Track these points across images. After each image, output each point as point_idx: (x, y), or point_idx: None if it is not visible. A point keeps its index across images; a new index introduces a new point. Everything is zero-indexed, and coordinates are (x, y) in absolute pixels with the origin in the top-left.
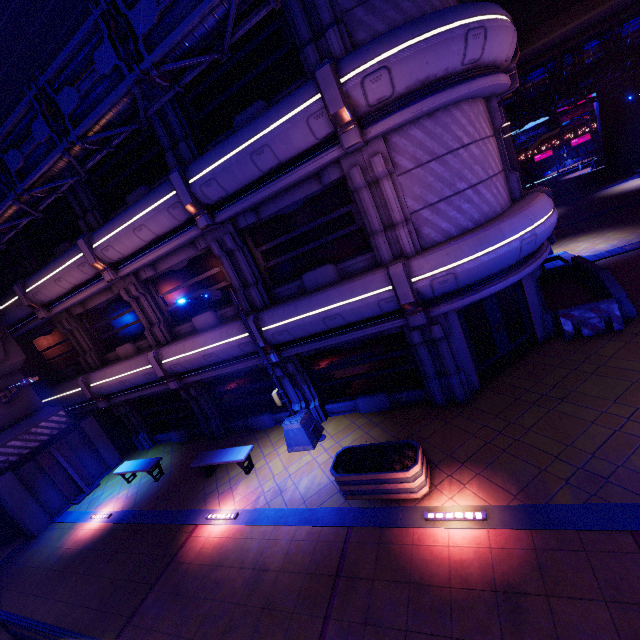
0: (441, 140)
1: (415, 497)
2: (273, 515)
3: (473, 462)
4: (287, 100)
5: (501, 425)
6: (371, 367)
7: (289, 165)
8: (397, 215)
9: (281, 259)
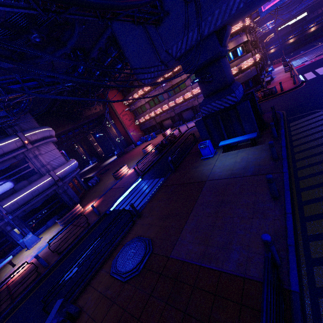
0: (49, 148)
1: (82, 211)
2: (45, 247)
3: (88, 203)
4: (7, 138)
5: (89, 198)
6: (48, 210)
7: (7, 154)
8: (45, 163)
9: (1, 185)
